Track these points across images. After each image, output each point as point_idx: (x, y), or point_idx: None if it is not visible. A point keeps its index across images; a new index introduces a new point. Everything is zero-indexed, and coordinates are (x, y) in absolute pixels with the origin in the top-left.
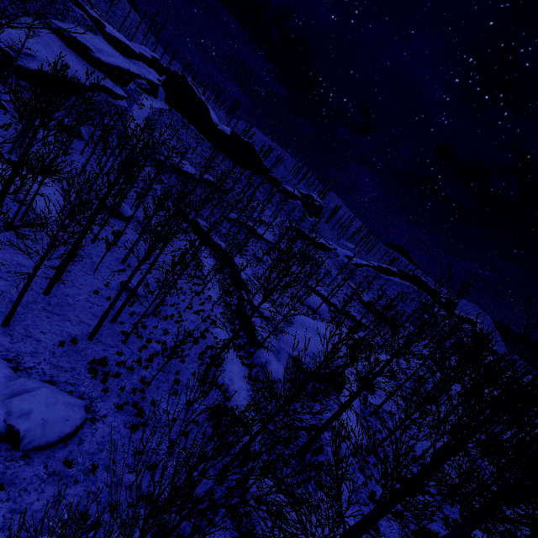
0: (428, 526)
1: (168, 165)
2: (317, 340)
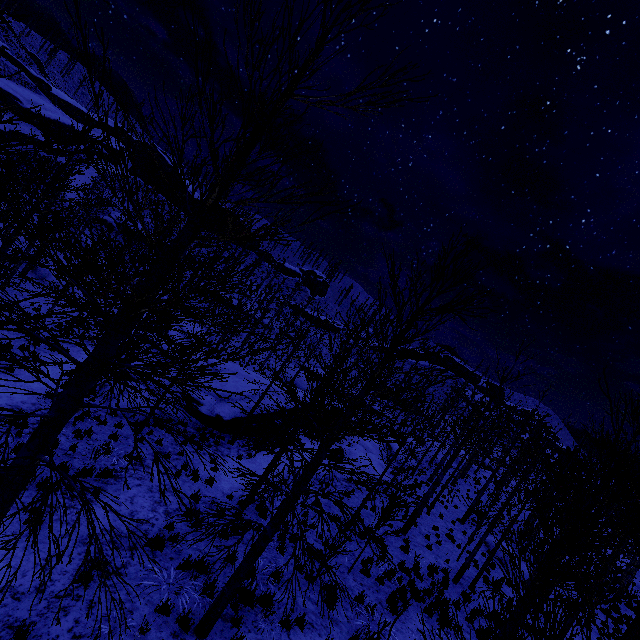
0: (271, 591)
1: (114, 225)
2: (243, 383)
